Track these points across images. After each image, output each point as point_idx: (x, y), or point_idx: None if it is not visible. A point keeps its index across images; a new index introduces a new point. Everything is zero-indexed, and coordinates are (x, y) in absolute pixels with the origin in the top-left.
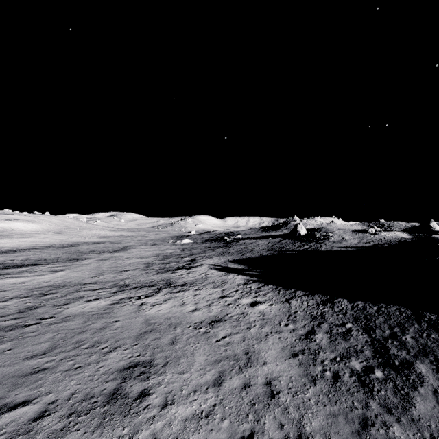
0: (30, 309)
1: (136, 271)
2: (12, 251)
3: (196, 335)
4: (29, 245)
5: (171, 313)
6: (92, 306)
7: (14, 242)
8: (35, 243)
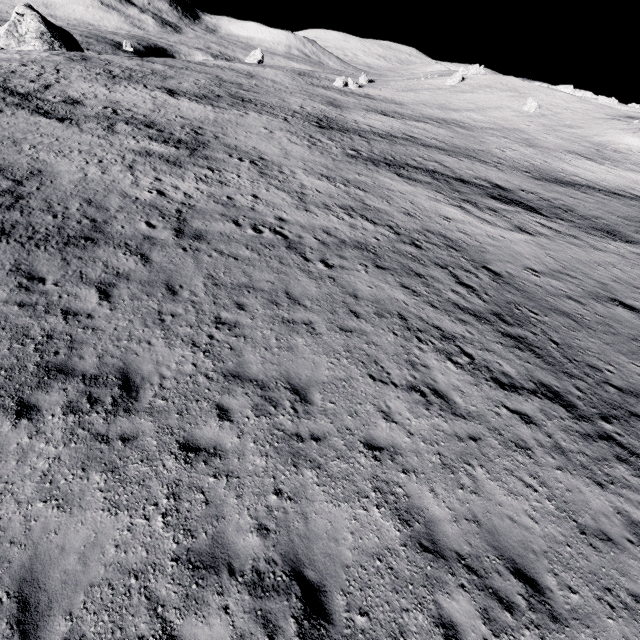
0: (356, 244)
1: (639, 324)
2: (570, 184)
3: (216, 517)
4: (614, 186)
5: (373, 435)
6: (378, 294)
7: (606, 174)
8: (634, 185)
